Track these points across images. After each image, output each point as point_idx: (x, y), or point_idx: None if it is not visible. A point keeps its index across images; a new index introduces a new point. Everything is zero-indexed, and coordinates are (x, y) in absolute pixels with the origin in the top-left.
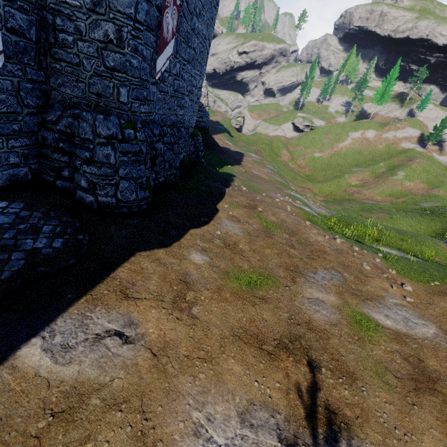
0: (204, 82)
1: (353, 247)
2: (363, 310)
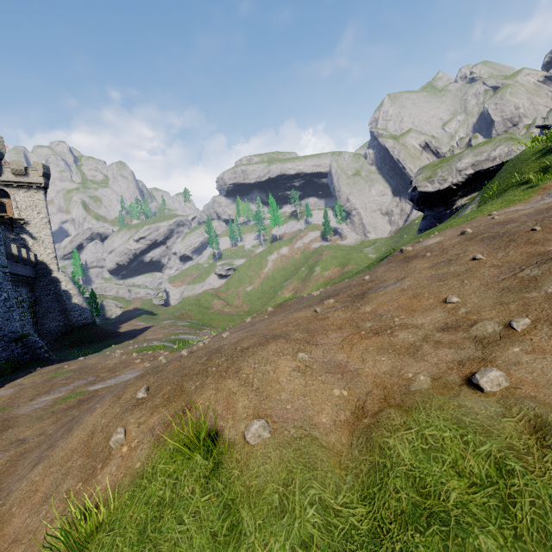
0: (71, 285)
1: (148, 352)
2: (84, 389)
